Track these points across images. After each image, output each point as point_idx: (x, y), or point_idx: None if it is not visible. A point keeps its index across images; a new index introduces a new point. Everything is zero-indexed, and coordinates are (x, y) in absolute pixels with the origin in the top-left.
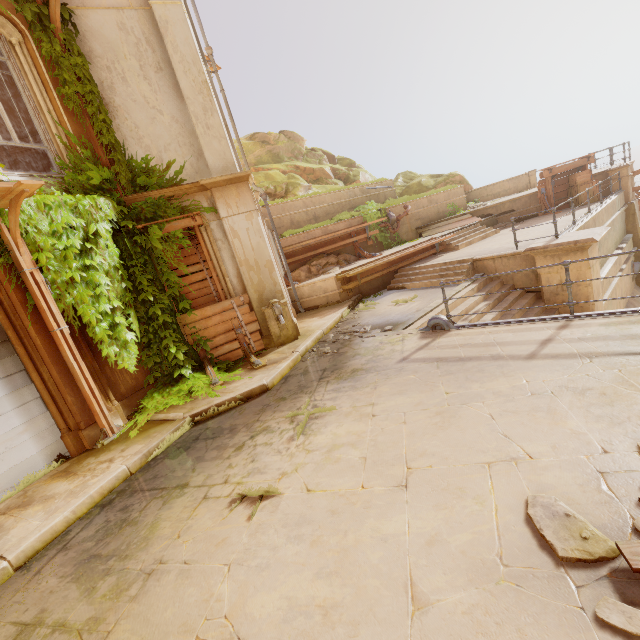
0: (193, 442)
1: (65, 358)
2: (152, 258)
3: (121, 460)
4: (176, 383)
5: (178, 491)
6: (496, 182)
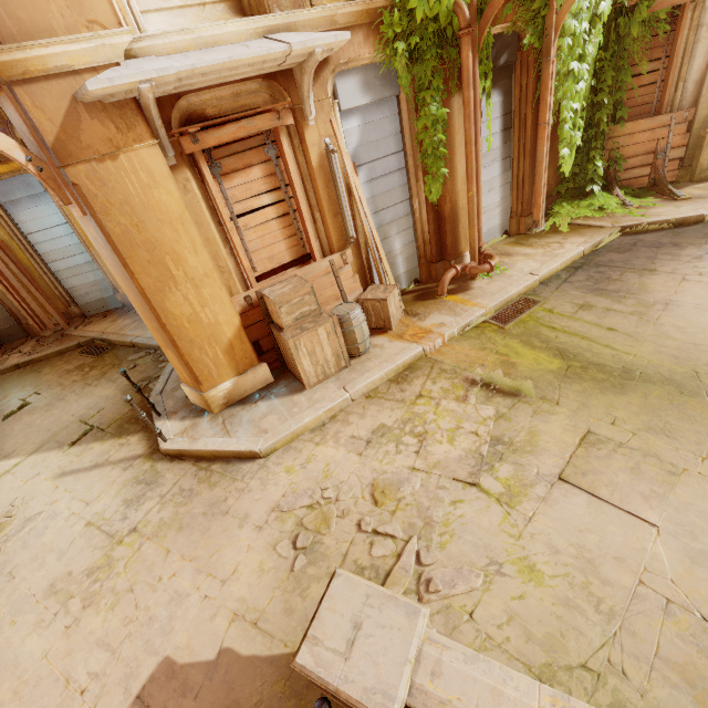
0: (632, 247)
1: (538, 152)
2: (617, 49)
3: (571, 244)
4: (584, 198)
5: (648, 272)
6: None
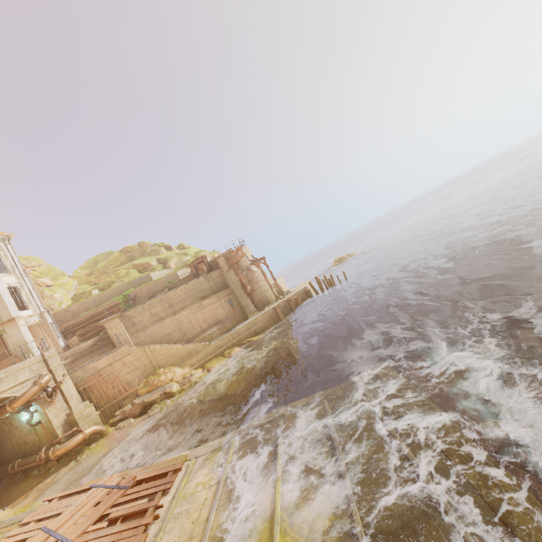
0: None
1: None
2: None
3: None
4: None
5: None
6: (215, 258)
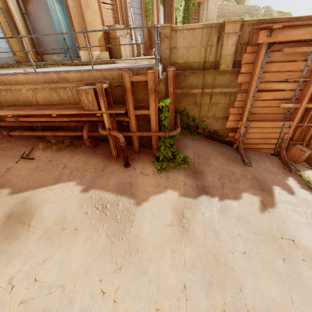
0: None
1: None
2: (188, 10)
3: None
4: None
5: None
6: None
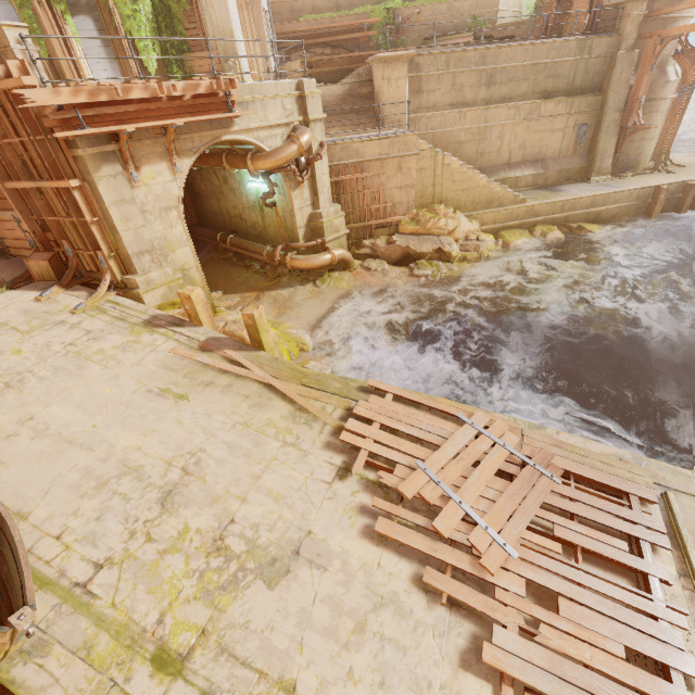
0: None
1: (127, 55)
2: (171, 13)
3: None
4: None
5: None
6: None
